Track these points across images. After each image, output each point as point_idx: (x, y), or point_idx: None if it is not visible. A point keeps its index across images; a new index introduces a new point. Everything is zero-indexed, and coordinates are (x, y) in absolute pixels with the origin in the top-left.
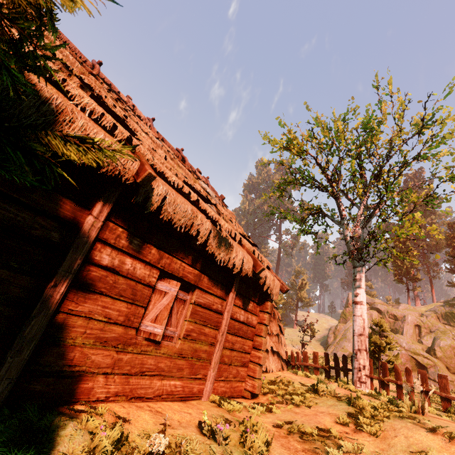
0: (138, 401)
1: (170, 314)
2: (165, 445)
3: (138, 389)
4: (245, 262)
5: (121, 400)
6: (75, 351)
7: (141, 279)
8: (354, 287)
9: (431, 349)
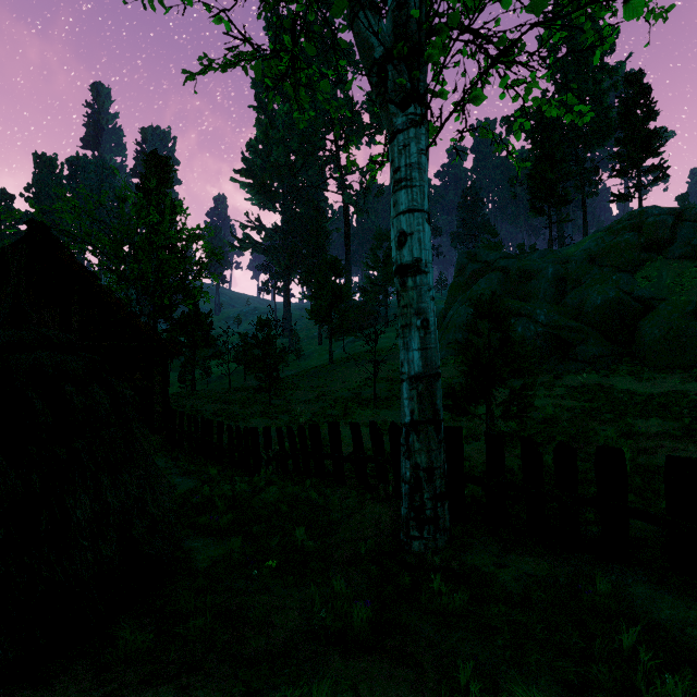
0: None
1: None
2: None
3: None
4: None
5: None
6: None
7: None
8: (393, 215)
9: (582, 313)
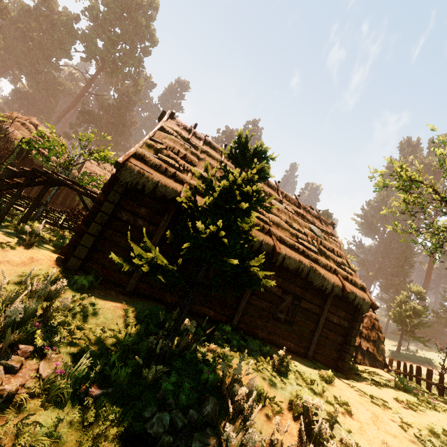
0: (274, 345)
1: (288, 310)
2: (283, 354)
3: (274, 340)
4: (335, 287)
5: (267, 341)
6: (252, 317)
7: (274, 292)
8: None
9: None
